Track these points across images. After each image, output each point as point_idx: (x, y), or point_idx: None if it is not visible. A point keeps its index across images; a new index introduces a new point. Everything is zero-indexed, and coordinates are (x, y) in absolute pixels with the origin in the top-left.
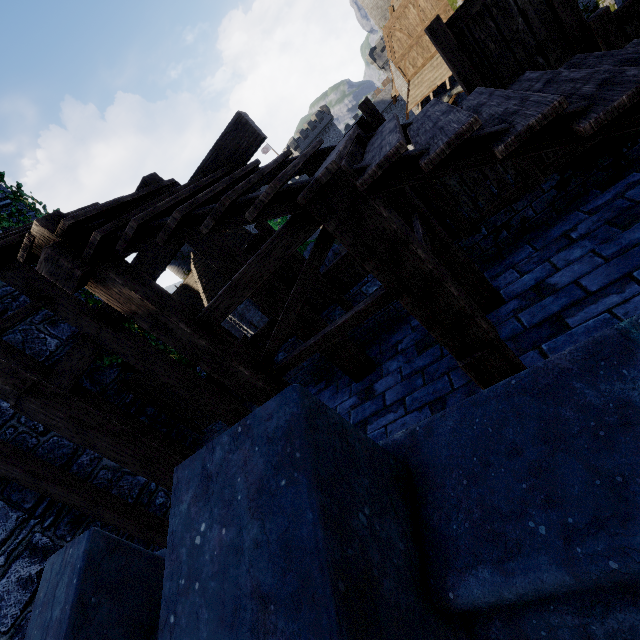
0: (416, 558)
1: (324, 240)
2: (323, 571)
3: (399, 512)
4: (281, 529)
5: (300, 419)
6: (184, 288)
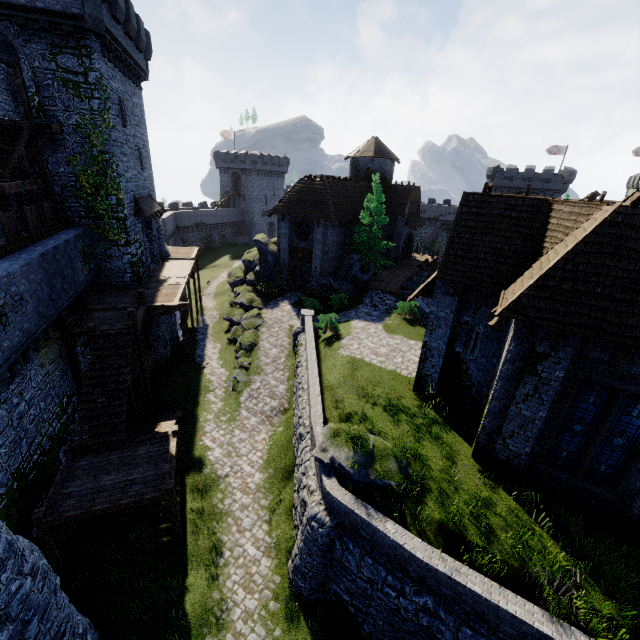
0: None
1: None
2: None
3: None
4: None
5: None
6: None
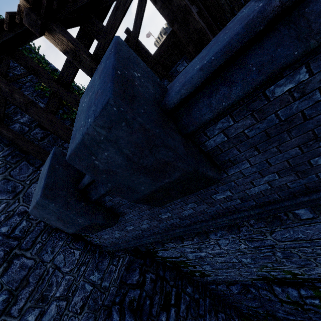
0: (158, 98)
1: (141, 0)
2: (113, 68)
3: (155, 87)
4: (105, 72)
5: (116, 42)
6: None
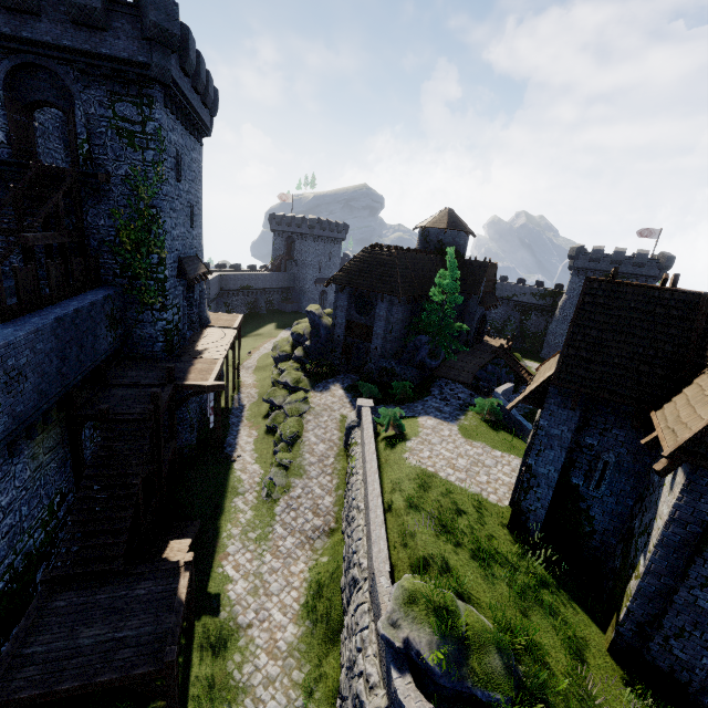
0: None
1: None
2: None
3: None
4: None
5: None
6: None
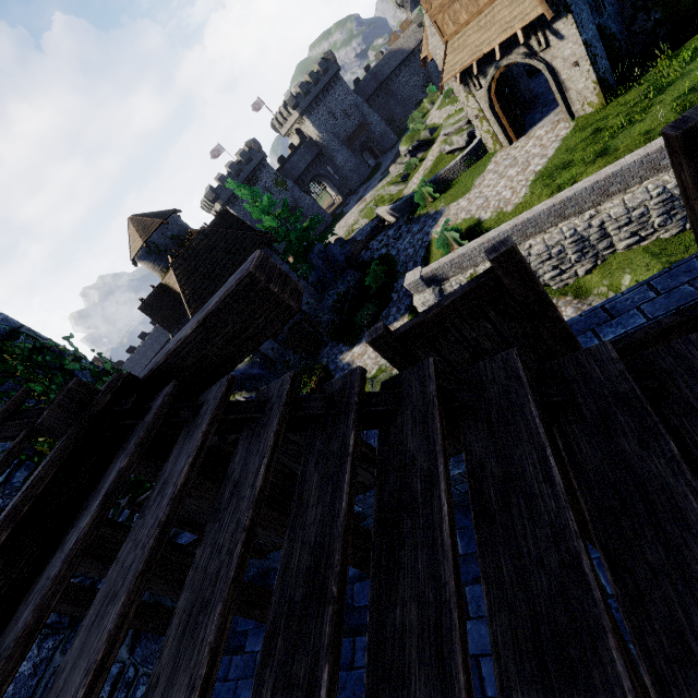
0: None
1: None
2: None
3: None
4: None
5: None
6: (162, 289)
